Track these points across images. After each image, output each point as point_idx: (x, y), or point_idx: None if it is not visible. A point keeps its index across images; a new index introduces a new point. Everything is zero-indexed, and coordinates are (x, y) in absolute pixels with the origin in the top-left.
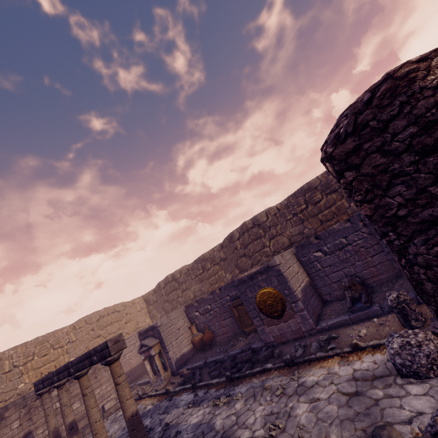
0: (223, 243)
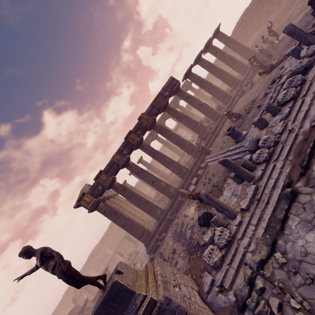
0: (61, 301)
